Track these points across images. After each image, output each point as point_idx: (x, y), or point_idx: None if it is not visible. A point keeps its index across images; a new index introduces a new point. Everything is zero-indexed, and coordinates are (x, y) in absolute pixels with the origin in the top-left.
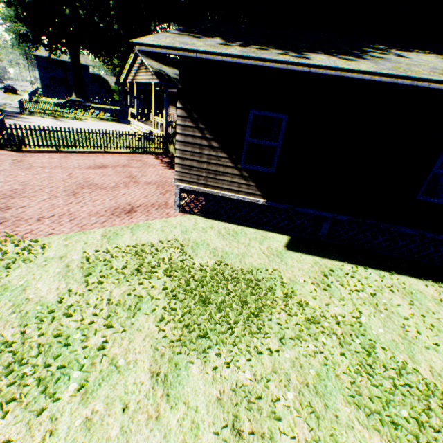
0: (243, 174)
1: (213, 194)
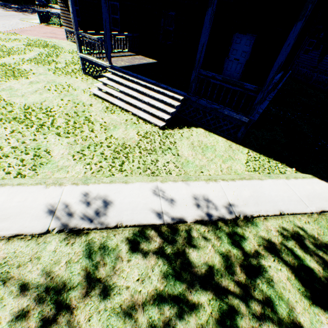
0: None
1: (73, 32)
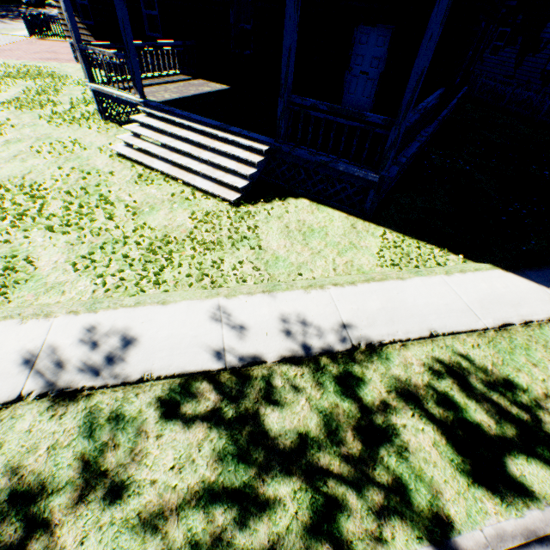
0: (86, 28)
1: None
